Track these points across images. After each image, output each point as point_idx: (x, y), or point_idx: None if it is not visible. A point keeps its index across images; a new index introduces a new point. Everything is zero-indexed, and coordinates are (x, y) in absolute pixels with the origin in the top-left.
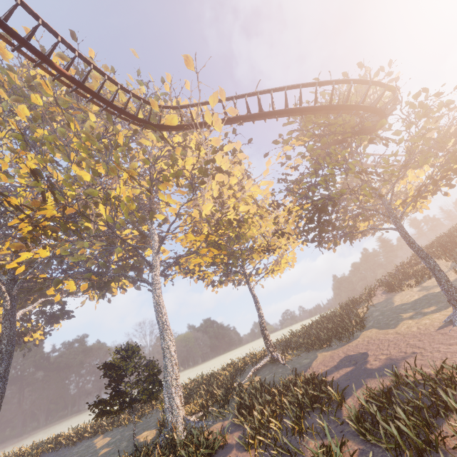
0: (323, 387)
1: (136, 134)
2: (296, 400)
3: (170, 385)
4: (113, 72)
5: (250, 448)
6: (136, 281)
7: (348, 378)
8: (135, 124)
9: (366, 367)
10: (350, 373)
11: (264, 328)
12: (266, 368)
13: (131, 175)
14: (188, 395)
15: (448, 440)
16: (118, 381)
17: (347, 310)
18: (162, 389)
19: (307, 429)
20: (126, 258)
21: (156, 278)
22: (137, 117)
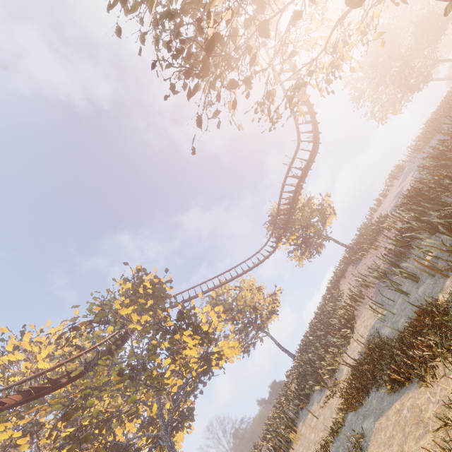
0: None
1: None
2: None
3: None
4: None
5: None
6: None
7: None
8: None
9: None
10: None
11: None
12: None
13: None
14: None
15: None
16: None
17: None
18: None
19: None
20: None
21: None
22: None
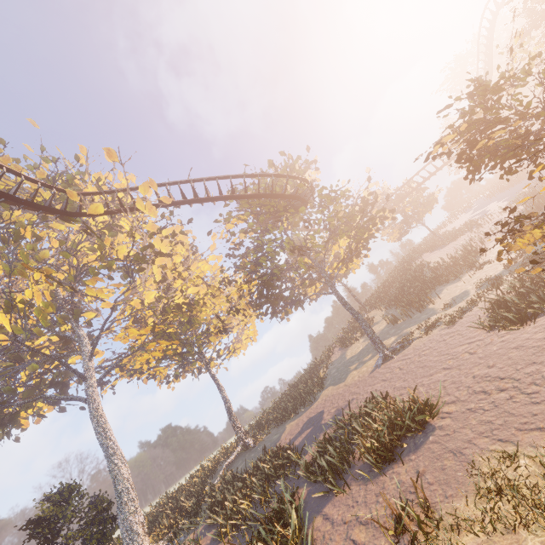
0: (285, 453)
1: (45, 220)
2: (264, 476)
3: (127, 515)
4: (4, 144)
5: (225, 538)
6: (60, 401)
7: (307, 438)
8: (46, 213)
9: (321, 423)
10: (309, 434)
11: (232, 415)
12: (239, 458)
13: (47, 273)
14: (152, 524)
15: (357, 456)
16: (53, 537)
17: (311, 374)
18: (117, 525)
19: (271, 495)
20: (40, 374)
21: (93, 391)
22: (50, 207)
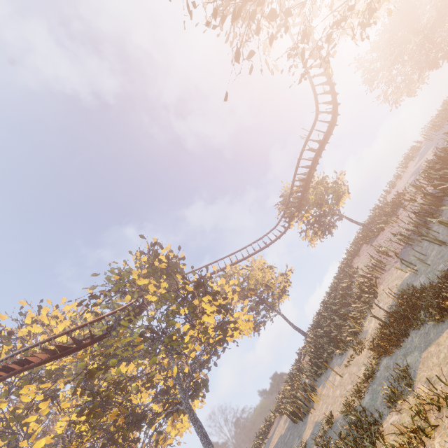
0: None
1: None
2: None
3: None
4: None
5: None
6: None
7: None
8: None
9: None
10: None
11: None
12: None
13: None
14: None
15: None
16: None
17: None
18: None
19: None
20: None
21: None
22: None
